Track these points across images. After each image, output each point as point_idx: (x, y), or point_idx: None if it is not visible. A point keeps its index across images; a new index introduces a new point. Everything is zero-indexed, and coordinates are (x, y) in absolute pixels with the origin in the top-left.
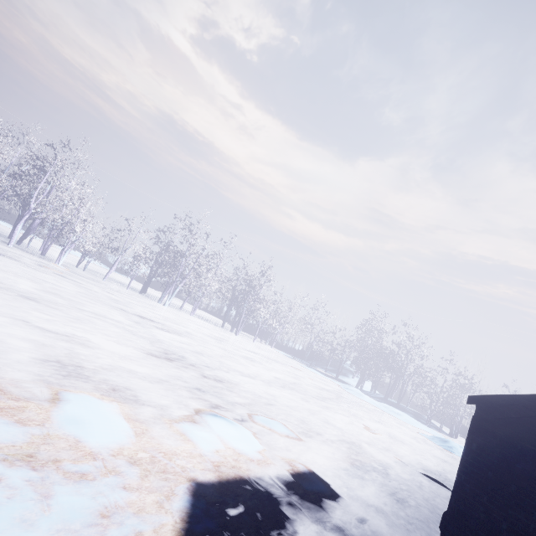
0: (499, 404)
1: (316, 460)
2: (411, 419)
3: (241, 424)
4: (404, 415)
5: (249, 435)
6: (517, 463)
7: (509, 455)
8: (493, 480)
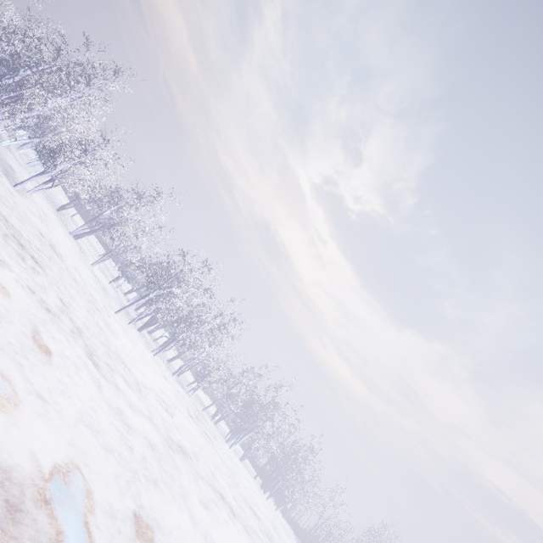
0: None
1: None
2: None
3: None
4: None
5: None
6: None
7: None
8: None
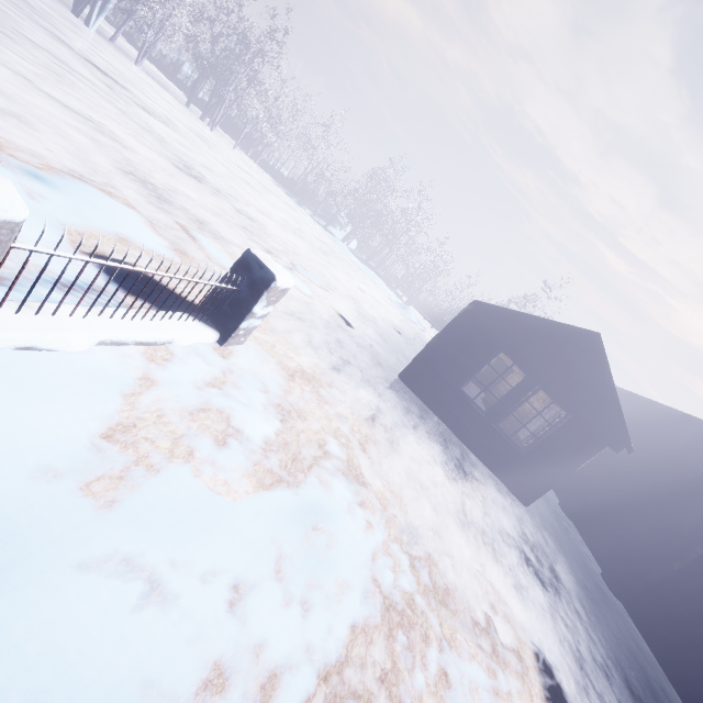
0: (487, 308)
1: (341, 308)
2: (385, 285)
3: (291, 272)
4: (381, 281)
5: (304, 284)
6: (474, 335)
7: (473, 331)
8: (458, 339)
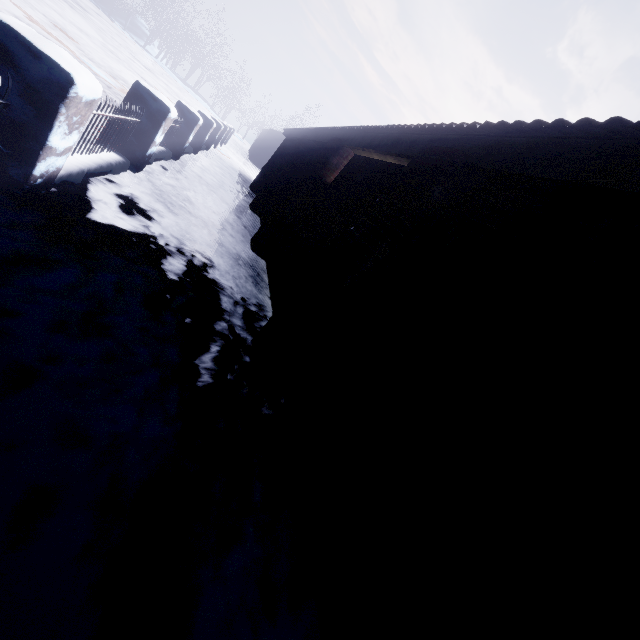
0: (275, 132)
1: None
2: (208, 106)
3: None
4: (205, 103)
5: None
6: (272, 142)
7: (271, 140)
8: (267, 144)
